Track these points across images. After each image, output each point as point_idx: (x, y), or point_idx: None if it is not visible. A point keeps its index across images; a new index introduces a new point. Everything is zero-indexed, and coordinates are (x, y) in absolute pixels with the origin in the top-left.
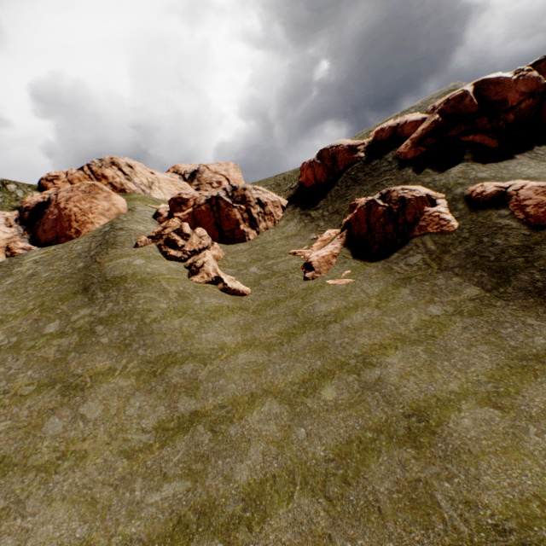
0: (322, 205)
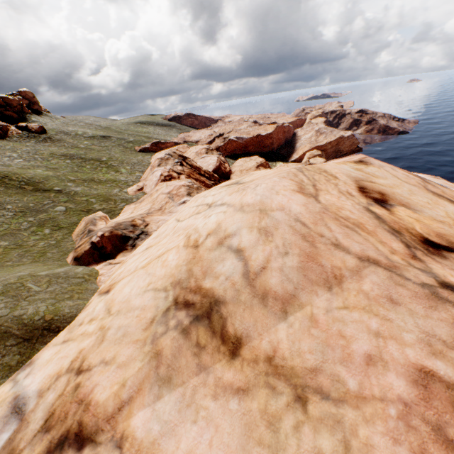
0: None
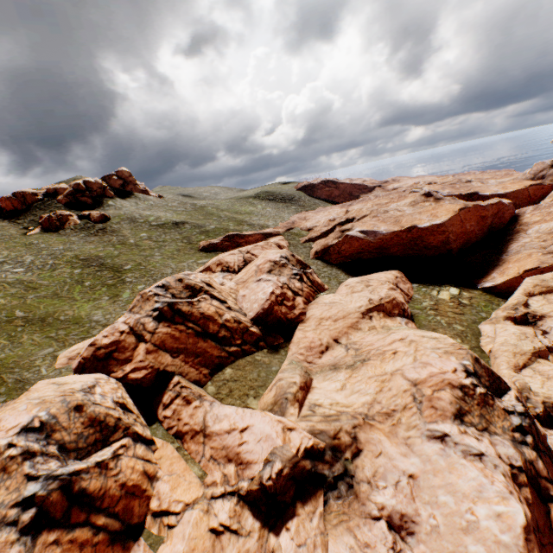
0: (24, 218)
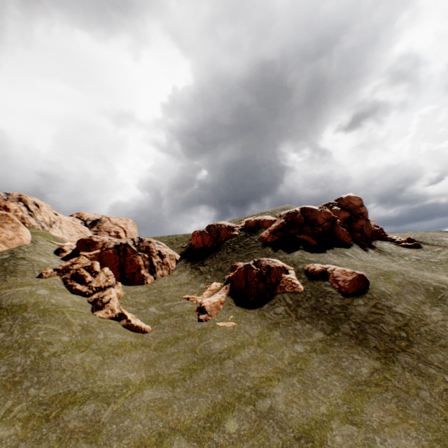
0: (209, 263)
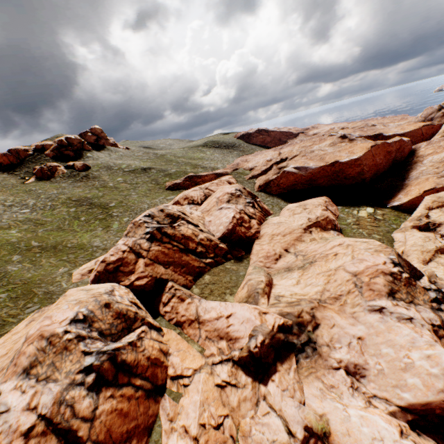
0: (20, 170)
